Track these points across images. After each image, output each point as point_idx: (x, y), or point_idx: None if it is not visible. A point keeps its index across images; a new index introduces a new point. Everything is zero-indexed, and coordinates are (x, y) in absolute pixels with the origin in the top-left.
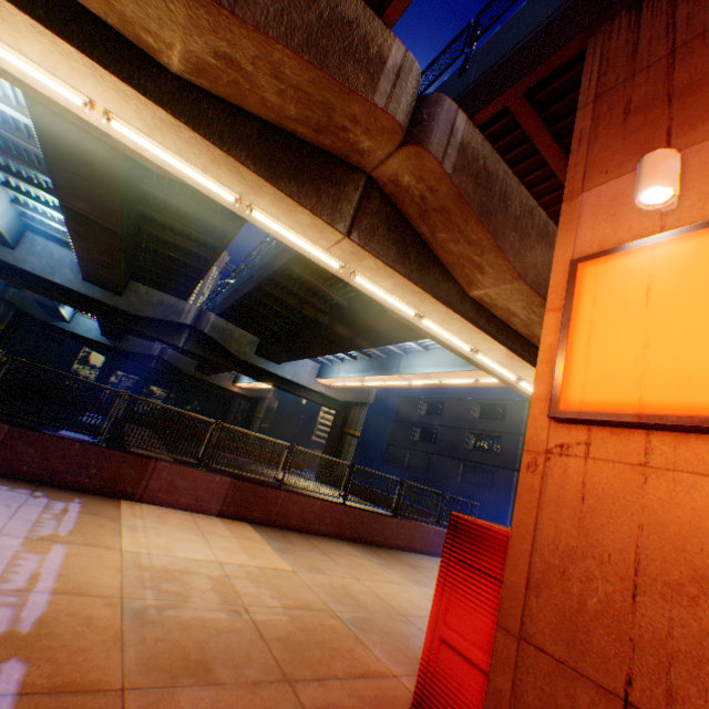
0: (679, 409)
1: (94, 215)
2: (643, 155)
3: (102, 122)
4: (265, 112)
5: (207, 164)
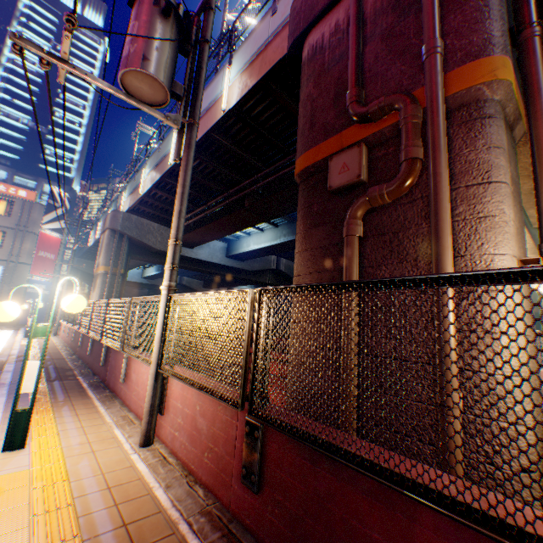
0: None
1: None
2: None
3: None
4: None
5: None
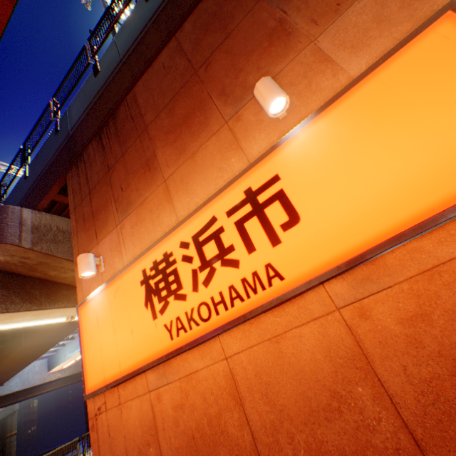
0: (114, 377)
1: None
2: (93, 242)
3: None
4: None
5: None
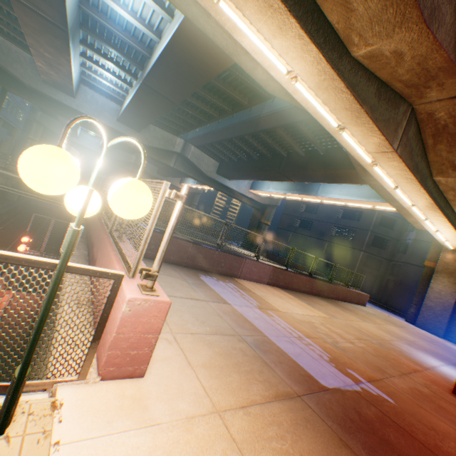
0: None
1: (165, 92)
2: None
3: (283, 78)
4: (386, 76)
5: (338, 108)
